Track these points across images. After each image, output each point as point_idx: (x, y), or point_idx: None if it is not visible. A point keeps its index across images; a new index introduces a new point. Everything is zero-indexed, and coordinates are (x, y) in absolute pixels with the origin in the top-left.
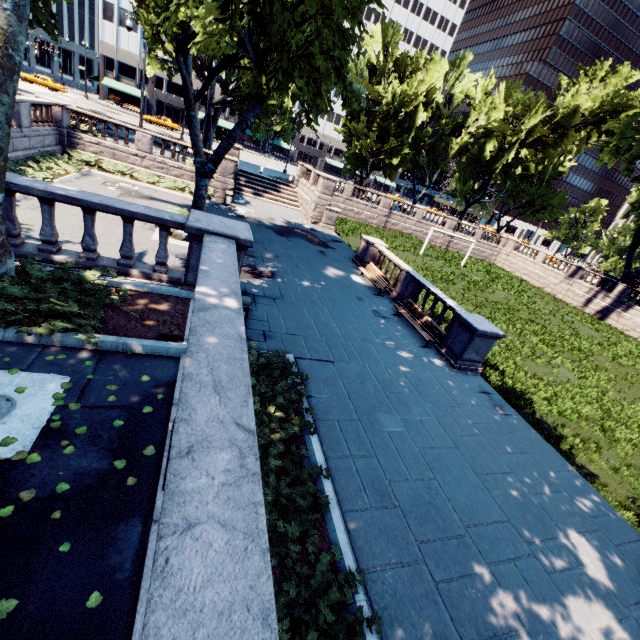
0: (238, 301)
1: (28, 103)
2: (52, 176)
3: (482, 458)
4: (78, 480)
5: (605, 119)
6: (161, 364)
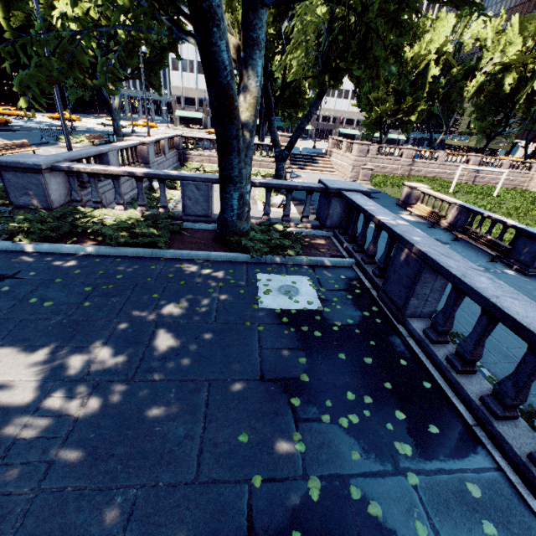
0: (404, 221)
1: (167, 138)
2: None
3: None
4: (353, 319)
5: None
6: (344, 270)
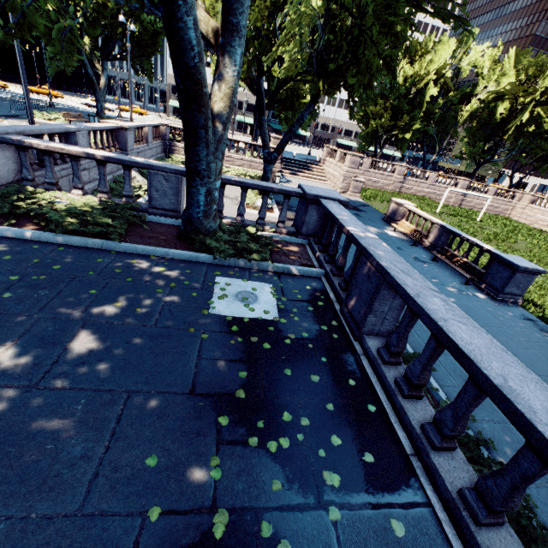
0: (373, 235)
1: (151, 126)
2: None
3: (539, 365)
4: (309, 332)
5: None
6: (311, 280)
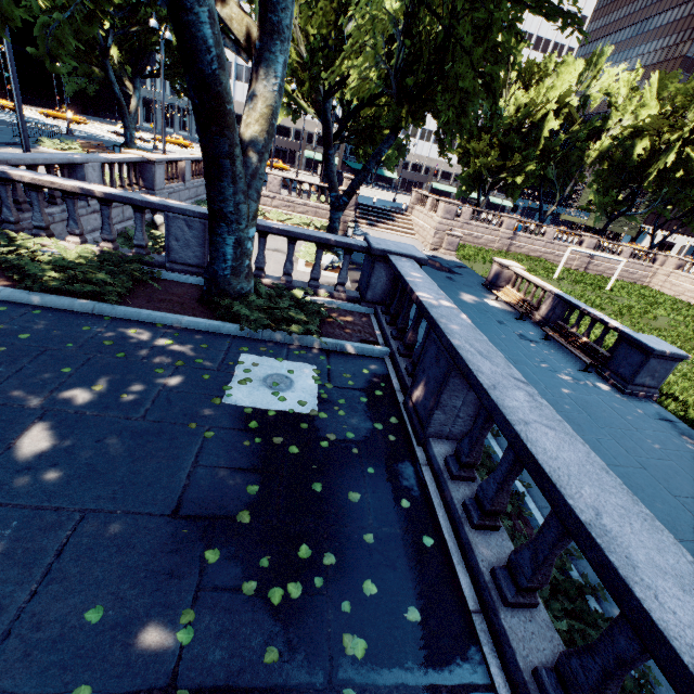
0: (451, 303)
1: (189, 160)
2: None
3: (677, 482)
4: (356, 432)
5: None
6: (371, 362)
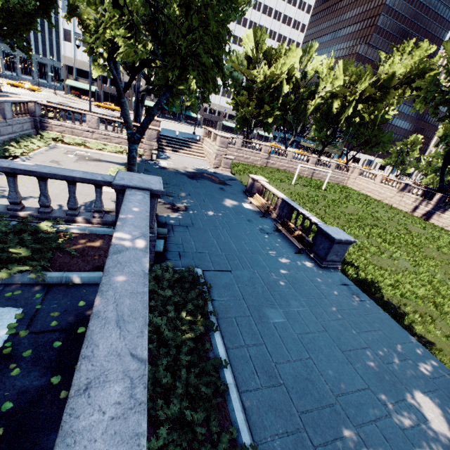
0: (146, 241)
1: (10, 102)
2: (28, 151)
3: (345, 337)
4: (20, 398)
5: (414, 80)
6: (95, 290)
